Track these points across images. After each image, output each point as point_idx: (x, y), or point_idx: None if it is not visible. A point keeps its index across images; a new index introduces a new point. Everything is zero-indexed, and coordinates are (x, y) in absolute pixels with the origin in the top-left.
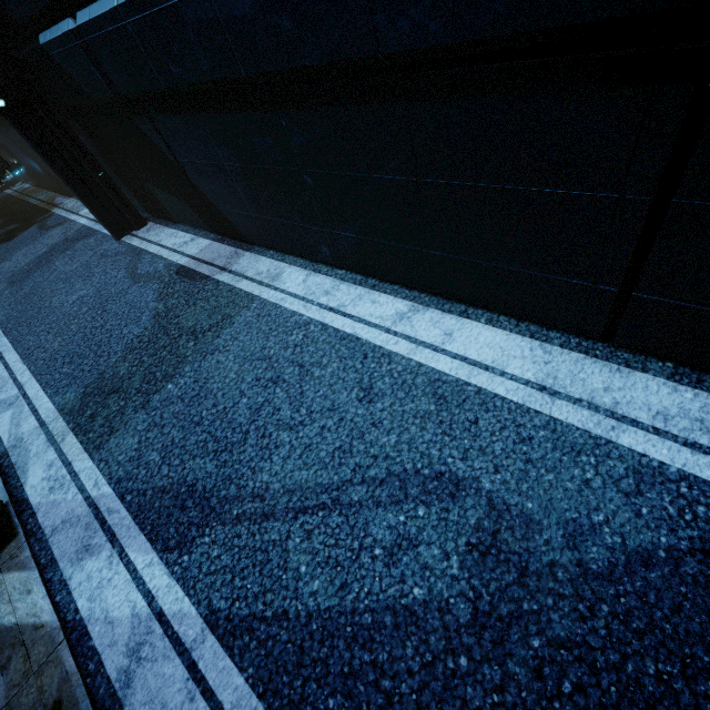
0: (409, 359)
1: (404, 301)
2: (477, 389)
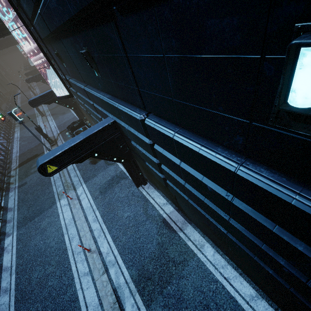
0: None
1: (253, 289)
2: None
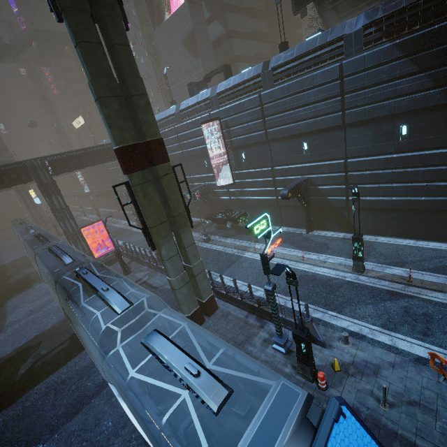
0: (423, 247)
1: (413, 240)
2: (438, 249)
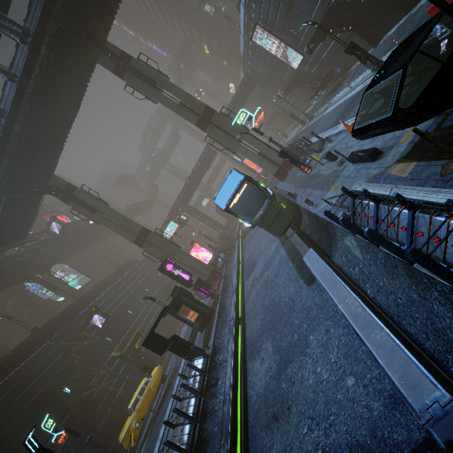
0: None
1: None
2: None
